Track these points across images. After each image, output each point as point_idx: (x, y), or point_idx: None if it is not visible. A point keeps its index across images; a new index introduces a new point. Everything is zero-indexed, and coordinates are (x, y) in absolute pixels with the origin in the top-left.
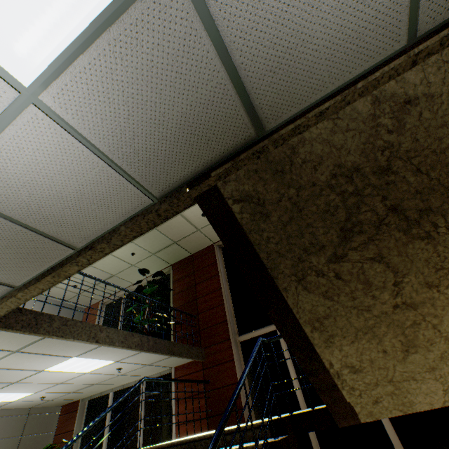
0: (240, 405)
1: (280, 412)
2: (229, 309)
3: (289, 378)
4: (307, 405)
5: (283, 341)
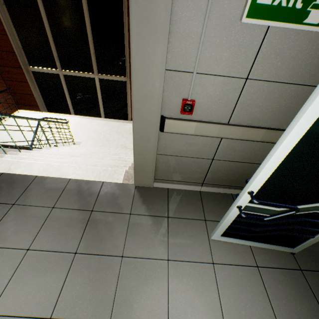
0: (37, 105)
1: (61, 111)
2: (15, 43)
3: (66, 101)
4: (75, 112)
5: (64, 84)
